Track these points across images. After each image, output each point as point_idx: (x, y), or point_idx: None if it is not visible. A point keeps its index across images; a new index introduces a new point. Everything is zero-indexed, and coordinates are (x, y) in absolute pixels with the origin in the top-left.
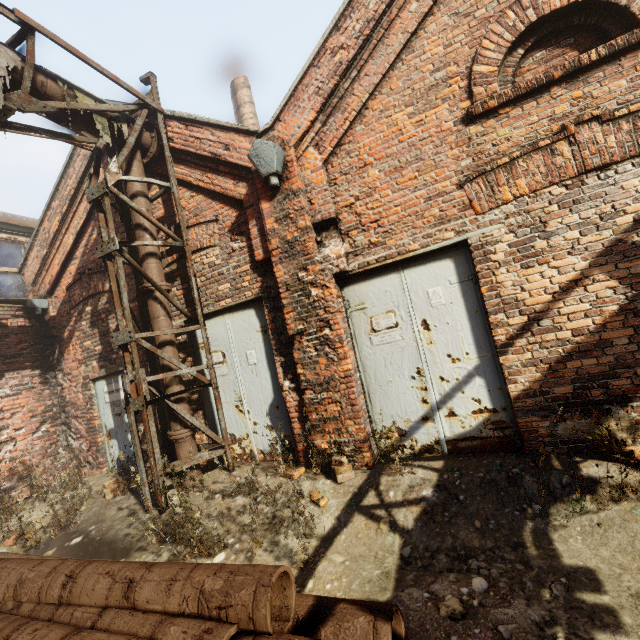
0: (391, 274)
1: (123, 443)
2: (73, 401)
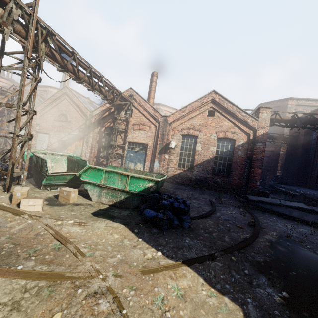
0: (43, 134)
1: None
2: None
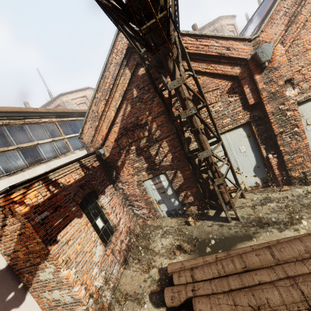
0: None
1: (169, 204)
2: (132, 194)
